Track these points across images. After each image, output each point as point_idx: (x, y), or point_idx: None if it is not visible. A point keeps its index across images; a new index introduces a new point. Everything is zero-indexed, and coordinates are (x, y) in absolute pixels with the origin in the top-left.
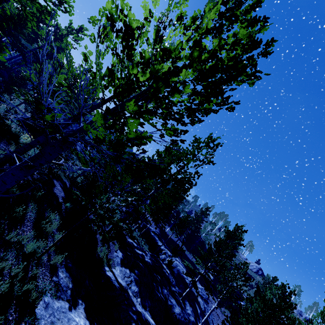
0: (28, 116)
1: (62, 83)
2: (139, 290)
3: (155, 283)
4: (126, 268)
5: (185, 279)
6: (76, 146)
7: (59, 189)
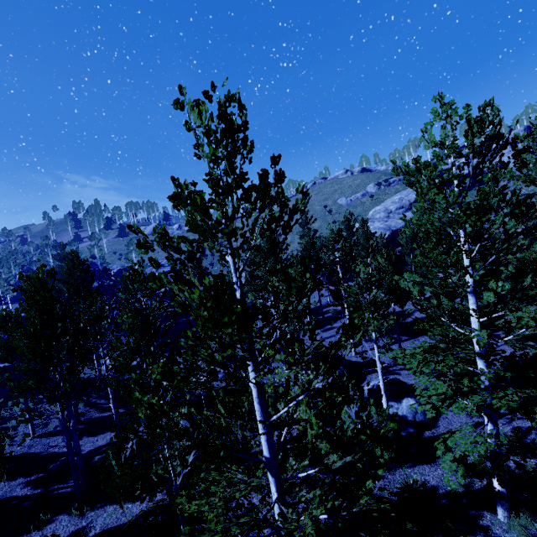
0: None
1: None
2: None
3: None
4: None
5: None
6: None
7: None
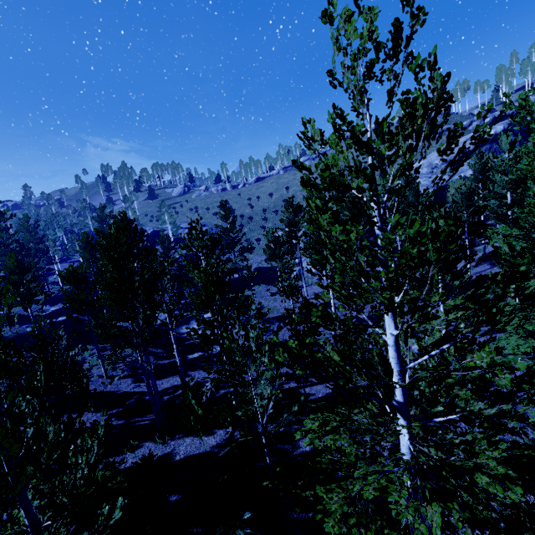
0: None
1: None
2: None
3: None
4: (57, 304)
5: None
6: None
7: None
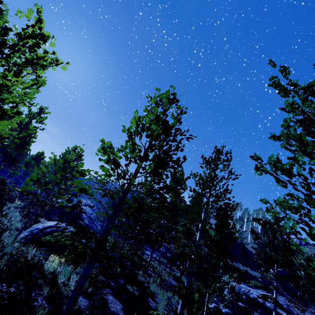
0: (34, 227)
1: (83, 188)
2: None
3: None
4: None
5: (257, 299)
6: (83, 221)
7: (112, 300)
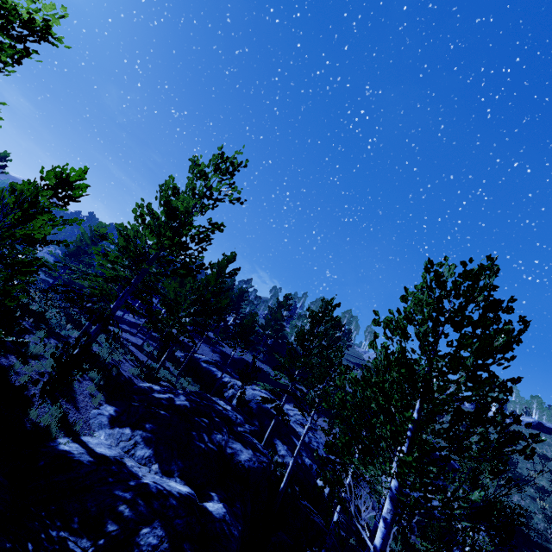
0: None
1: None
2: (156, 452)
3: (195, 432)
4: (124, 428)
5: (272, 411)
6: None
7: None
